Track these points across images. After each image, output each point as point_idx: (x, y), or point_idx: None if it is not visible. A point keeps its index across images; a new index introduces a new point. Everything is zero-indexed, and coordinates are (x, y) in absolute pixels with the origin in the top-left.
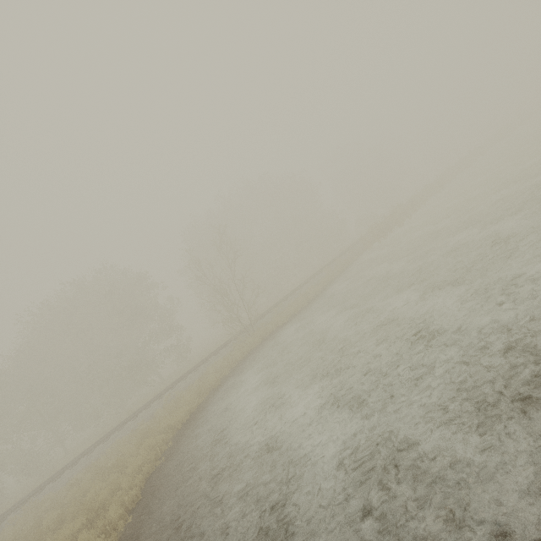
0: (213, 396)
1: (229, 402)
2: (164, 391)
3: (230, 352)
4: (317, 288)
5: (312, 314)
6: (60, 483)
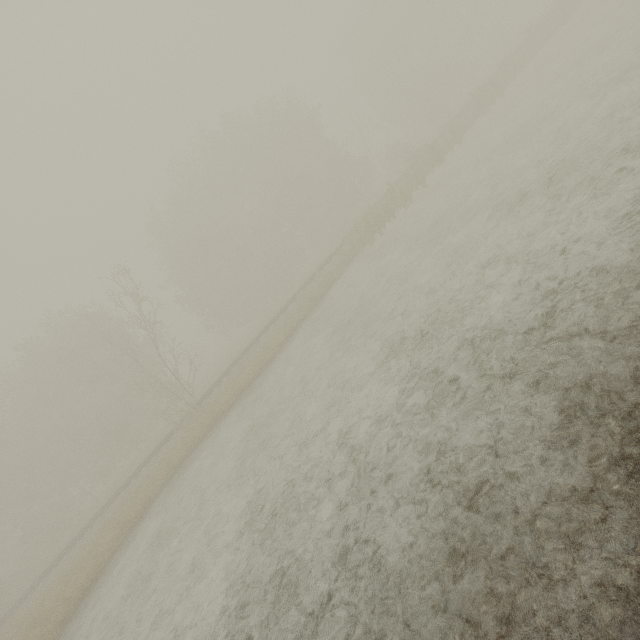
0: (123, 544)
1: (99, 597)
2: (129, 480)
3: (177, 443)
4: (283, 335)
5: (235, 421)
6: (43, 588)
